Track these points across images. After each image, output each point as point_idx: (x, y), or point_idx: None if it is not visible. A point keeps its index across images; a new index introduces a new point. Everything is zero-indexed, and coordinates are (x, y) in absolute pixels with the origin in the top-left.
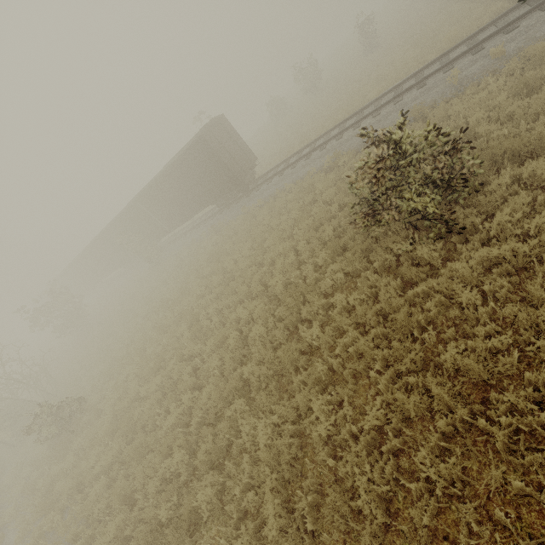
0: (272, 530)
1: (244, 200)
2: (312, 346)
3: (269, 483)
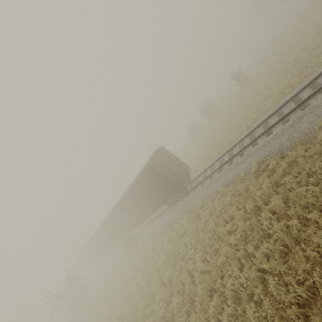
0: None
1: (186, 199)
2: None
3: None
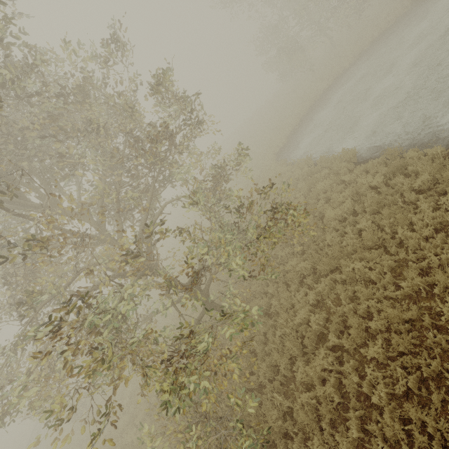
0: None
1: None
2: None
3: None
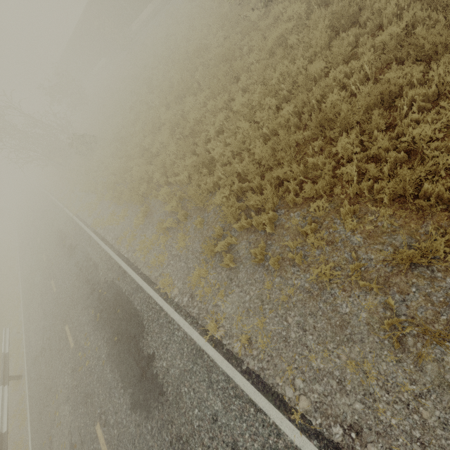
0: (165, 137)
1: None
2: (199, 81)
3: (166, 126)
